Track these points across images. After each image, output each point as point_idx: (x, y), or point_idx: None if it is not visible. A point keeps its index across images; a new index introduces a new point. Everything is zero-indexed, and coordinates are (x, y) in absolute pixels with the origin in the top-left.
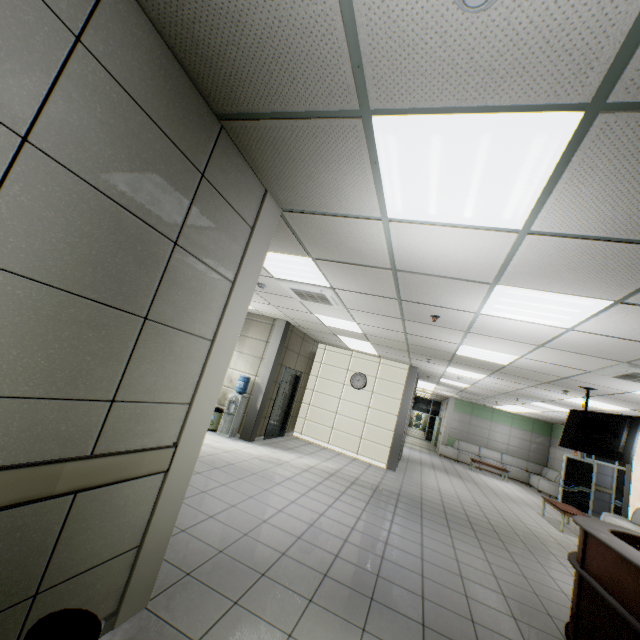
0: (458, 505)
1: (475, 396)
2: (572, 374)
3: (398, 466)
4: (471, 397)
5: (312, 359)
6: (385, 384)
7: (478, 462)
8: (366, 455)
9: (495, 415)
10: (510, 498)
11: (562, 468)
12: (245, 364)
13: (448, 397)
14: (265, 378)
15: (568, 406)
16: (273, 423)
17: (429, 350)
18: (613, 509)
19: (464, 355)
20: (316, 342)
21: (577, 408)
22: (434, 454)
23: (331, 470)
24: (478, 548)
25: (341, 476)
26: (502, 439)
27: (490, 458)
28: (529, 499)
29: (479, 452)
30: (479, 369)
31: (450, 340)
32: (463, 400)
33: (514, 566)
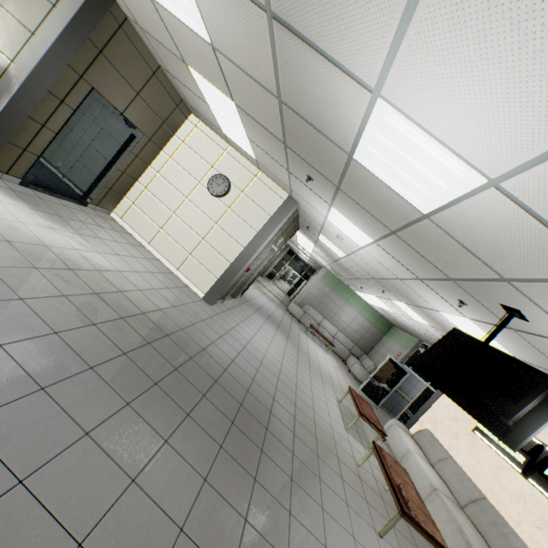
0: (251, 372)
1: (345, 273)
2: (544, 276)
3: (224, 302)
4: (341, 273)
5: (172, 129)
6: (249, 205)
7: (314, 329)
8: (187, 275)
9: (352, 299)
10: (320, 373)
11: (380, 365)
12: (0, 30)
13: (322, 267)
14: (24, 70)
15: (432, 320)
16: (61, 176)
17: (313, 138)
18: (401, 415)
19: (366, 165)
20: (186, 107)
21: (440, 326)
22: (283, 307)
23: (84, 265)
24: (197, 478)
25: (88, 278)
26: (346, 320)
27: (327, 330)
28: (337, 378)
29: (321, 322)
30: (371, 222)
31: (361, 59)
32: (333, 275)
33: (234, 537)
